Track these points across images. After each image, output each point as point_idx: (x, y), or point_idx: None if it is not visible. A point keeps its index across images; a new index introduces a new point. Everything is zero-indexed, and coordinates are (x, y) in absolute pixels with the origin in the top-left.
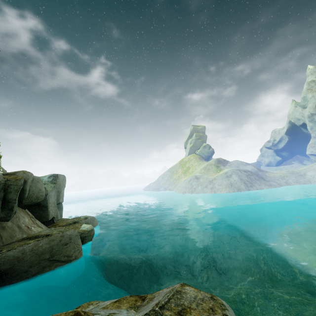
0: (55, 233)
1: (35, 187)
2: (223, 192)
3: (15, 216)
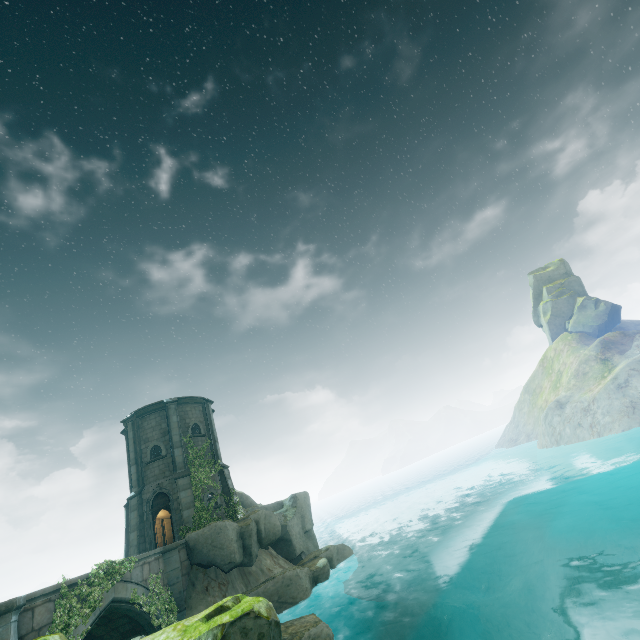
0: (278, 575)
1: (269, 524)
2: (615, 431)
3: (257, 559)
